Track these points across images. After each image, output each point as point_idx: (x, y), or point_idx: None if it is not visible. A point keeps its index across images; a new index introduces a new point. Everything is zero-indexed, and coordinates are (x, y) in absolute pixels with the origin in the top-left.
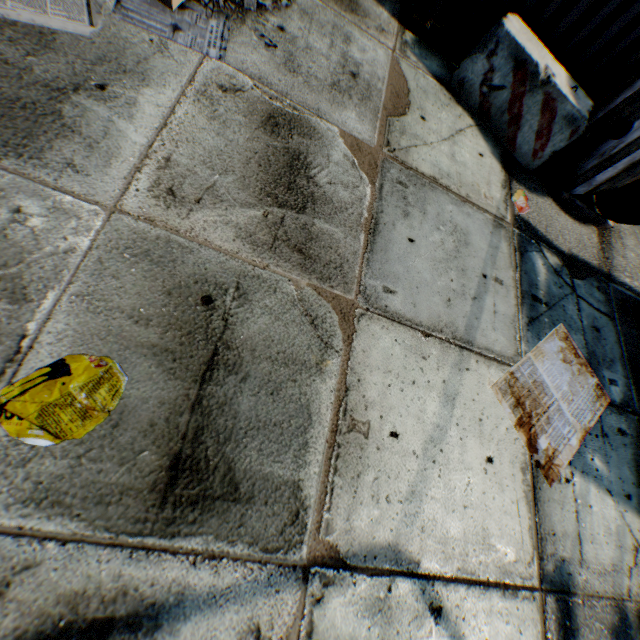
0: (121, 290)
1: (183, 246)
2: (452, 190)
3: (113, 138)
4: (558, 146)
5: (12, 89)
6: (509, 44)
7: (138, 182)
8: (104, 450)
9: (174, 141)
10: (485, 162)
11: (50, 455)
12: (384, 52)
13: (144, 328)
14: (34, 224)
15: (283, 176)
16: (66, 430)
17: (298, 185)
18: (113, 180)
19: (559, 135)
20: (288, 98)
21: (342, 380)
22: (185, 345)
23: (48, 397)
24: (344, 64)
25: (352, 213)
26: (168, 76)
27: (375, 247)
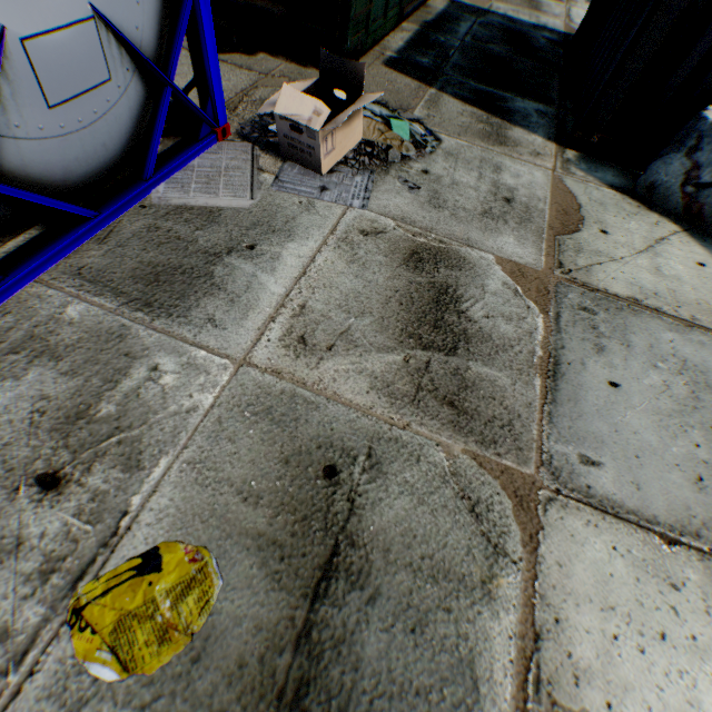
0: (234, 456)
1: (308, 401)
2: (665, 312)
3: (253, 291)
4: None
5: (177, 258)
6: None
7: (270, 332)
8: (174, 699)
9: (311, 287)
10: (709, 272)
11: (110, 696)
12: (542, 173)
13: (252, 508)
14: (165, 381)
15: (428, 313)
16: (137, 656)
17: (446, 322)
18: (246, 332)
19: None
20: (433, 232)
21: (526, 616)
22: (297, 536)
23: (129, 601)
24: (495, 191)
25: (519, 351)
26: (312, 229)
27: (558, 396)
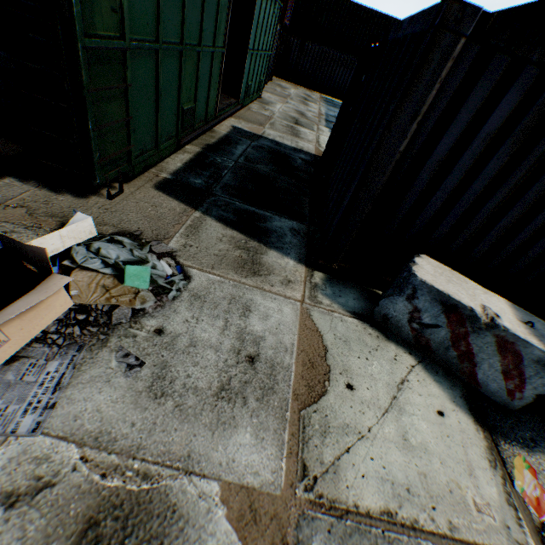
0: None
1: None
2: (423, 526)
3: None
4: (542, 389)
5: None
6: (428, 289)
7: None
8: None
9: None
10: (450, 423)
11: None
12: (291, 306)
13: None
14: None
15: None
16: None
17: None
18: None
19: (537, 378)
20: (139, 454)
21: None
22: None
23: None
24: (240, 346)
25: None
26: None
27: None
